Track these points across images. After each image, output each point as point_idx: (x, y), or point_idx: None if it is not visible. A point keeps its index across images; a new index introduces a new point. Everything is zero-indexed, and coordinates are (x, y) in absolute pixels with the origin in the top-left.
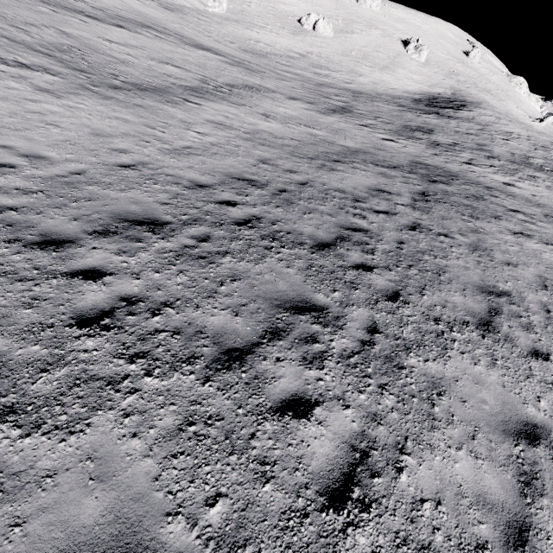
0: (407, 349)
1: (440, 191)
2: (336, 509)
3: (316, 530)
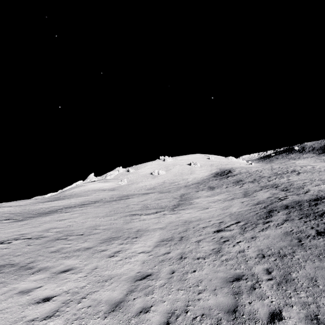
0: None
1: (282, 188)
2: None
3: None
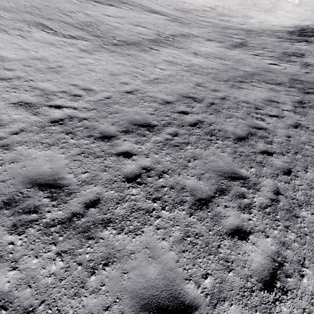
0: (299, 206)
1: (312, 100)
2: (268, 291)
3: (259, 300)
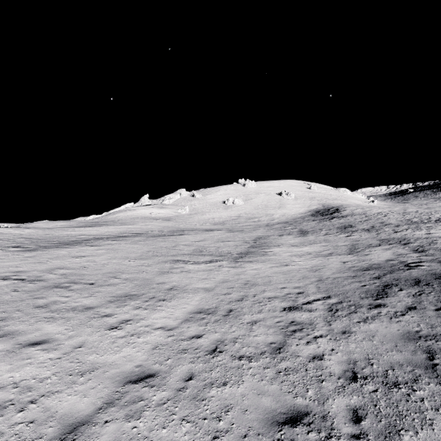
0: None
1: (416, 246)
2: None
3: None
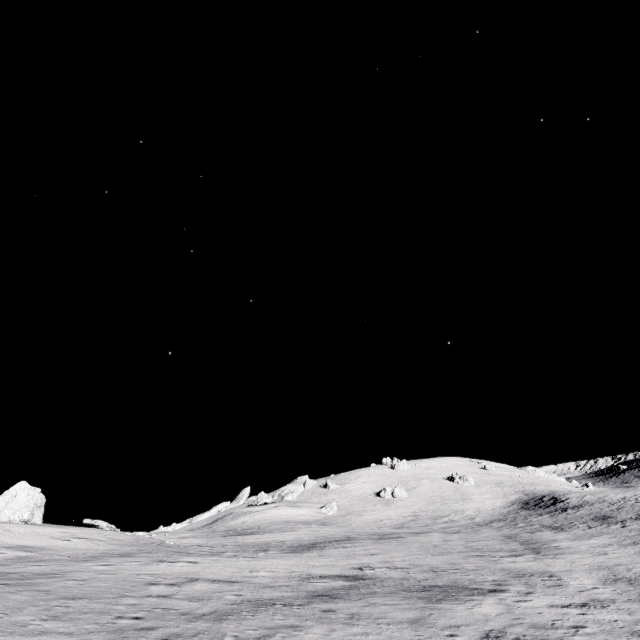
0: None
1: None
2: None
3: None
